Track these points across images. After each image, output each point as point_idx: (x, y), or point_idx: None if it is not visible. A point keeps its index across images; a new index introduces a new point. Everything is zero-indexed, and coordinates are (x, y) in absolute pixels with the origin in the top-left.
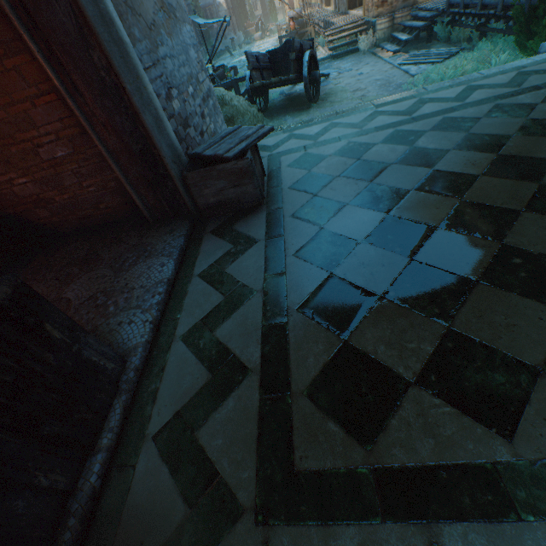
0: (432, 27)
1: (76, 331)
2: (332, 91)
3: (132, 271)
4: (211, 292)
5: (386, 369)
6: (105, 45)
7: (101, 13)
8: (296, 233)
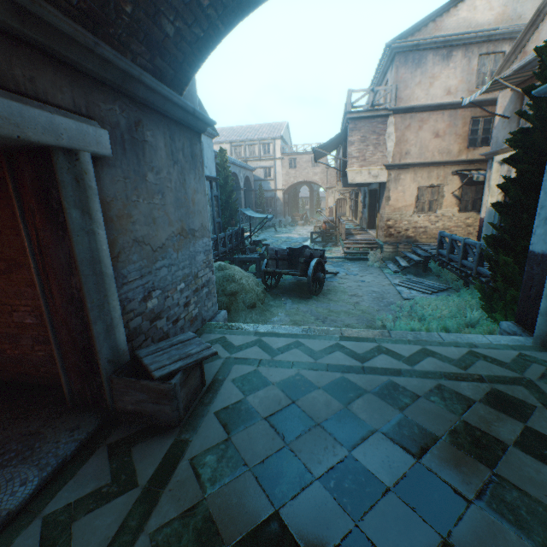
0: (426, 262)
1: None
2: (334, 288)
3: None
4: None
5: None
6: (82, 277)
7: (93, 256)
8: (177, 492)
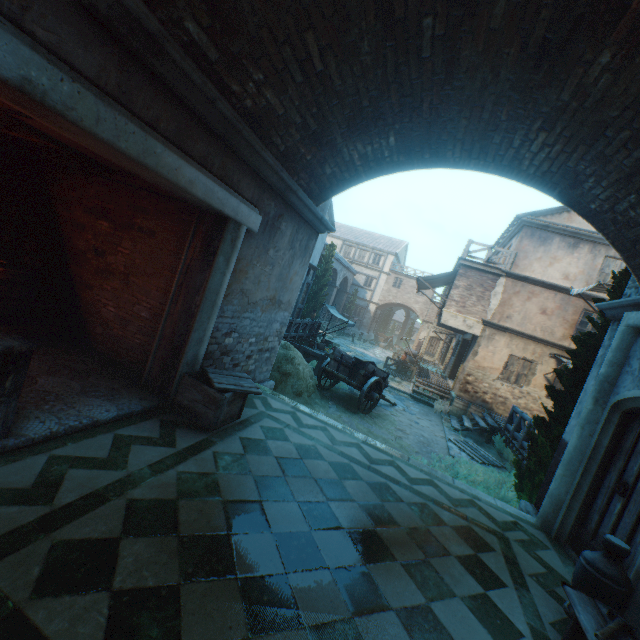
0: (492, 433)
1: (17, 391)
2: (384, 416)
3: (89, 399)
4: (106, 448)
5: (112, 570)
6: (204, 299)
7: (216, 289)
8: (200, 462)
